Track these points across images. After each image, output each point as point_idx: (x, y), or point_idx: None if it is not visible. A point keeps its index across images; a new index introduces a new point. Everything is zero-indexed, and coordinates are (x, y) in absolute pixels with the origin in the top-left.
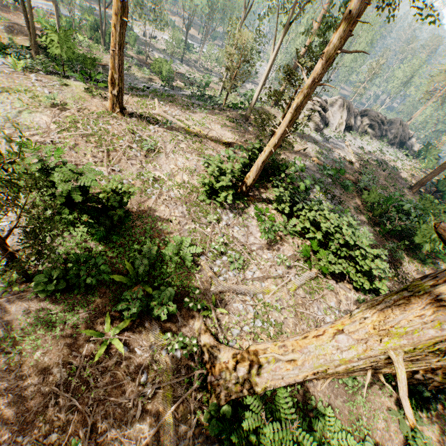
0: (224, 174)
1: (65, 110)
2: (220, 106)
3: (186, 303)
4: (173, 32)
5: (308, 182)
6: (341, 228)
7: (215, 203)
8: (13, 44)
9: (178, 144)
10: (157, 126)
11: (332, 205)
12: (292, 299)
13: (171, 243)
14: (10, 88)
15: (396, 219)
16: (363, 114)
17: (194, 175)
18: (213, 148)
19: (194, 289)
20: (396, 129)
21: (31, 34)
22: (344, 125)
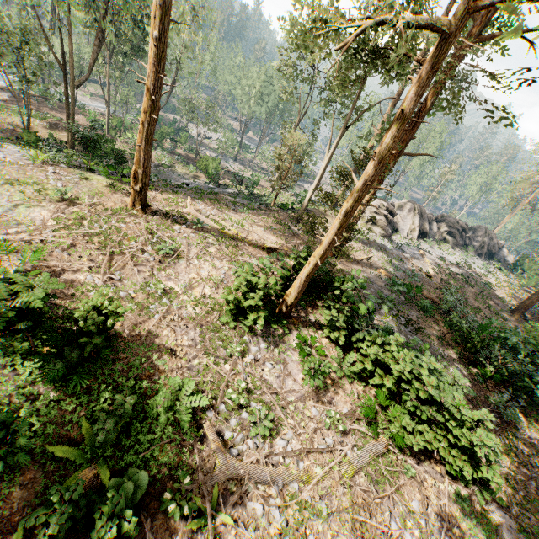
0: (256, 289)
1: (75, 205)
2: (268, 206)
3: (165, 502)
4: (225, 133)
5: (369, 304)
6: (419, 373)
7: (242, 327)
8: (50, 139)
9: (207, 248)
10: (184, 226)
11: (404, 338)
12: (347, 493)
13: (165, 389)
14: (17, 180)
15: (499, 357)
16: (439, 220)
17: (220, 287)
18: (251, 253)
19: (183, 475)
20: (481, 238)
21: (69, 130)
22: (417, 231)
